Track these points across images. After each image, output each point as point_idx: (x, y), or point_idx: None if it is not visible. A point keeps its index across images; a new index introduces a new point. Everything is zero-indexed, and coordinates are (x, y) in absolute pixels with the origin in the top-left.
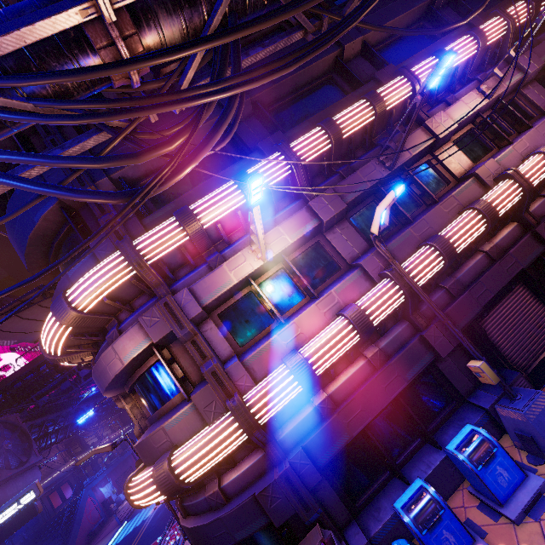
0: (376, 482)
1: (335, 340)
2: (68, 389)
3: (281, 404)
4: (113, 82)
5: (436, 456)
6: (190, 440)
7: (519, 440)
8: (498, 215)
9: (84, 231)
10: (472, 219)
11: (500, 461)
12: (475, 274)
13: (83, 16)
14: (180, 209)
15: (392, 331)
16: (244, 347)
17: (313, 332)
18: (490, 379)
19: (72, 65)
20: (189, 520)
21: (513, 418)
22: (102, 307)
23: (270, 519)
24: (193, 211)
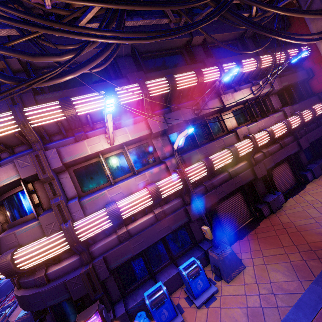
0: (141, 280)
1: (139, 201)
2: None
3: (96, 231)
4: None
5: (174, 270)
6: (31, 244)
7: (213, 268)
8: (239, 155)
9: None
10: (227, 154)
11: (201, 277)
12: (221, 182)
13: None
14: (63, 98)
15: (172, 202)
16: (85, 193)
17: (129, 193)
18: (209, 236)
19: None
20: (20, 291)
21: (214, 257)
22: None
23: (71, 295)
24: (73, 102)
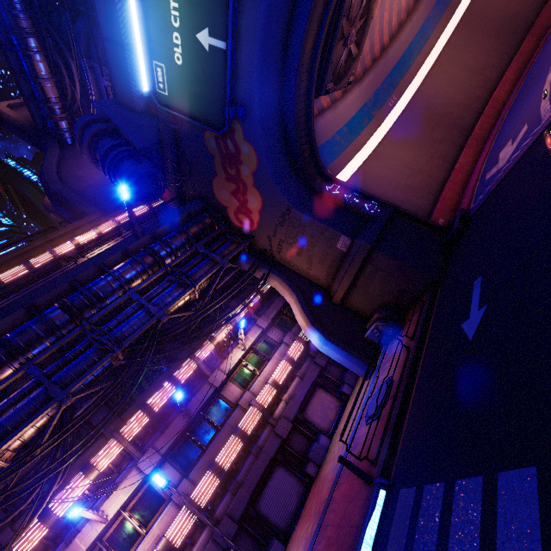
0: None
1: None
2: None
3: None
4: None
5: None
6: None
7: None
8: (246, 433)
9: None
10: (232, 442)
11: None
12: (248, 471)
13: None
14: (41, 511)
15: (200, 538)
16: None
17: None
18: None
19: None
20: None
21: None
22: None
23: None
24: (52, 508)
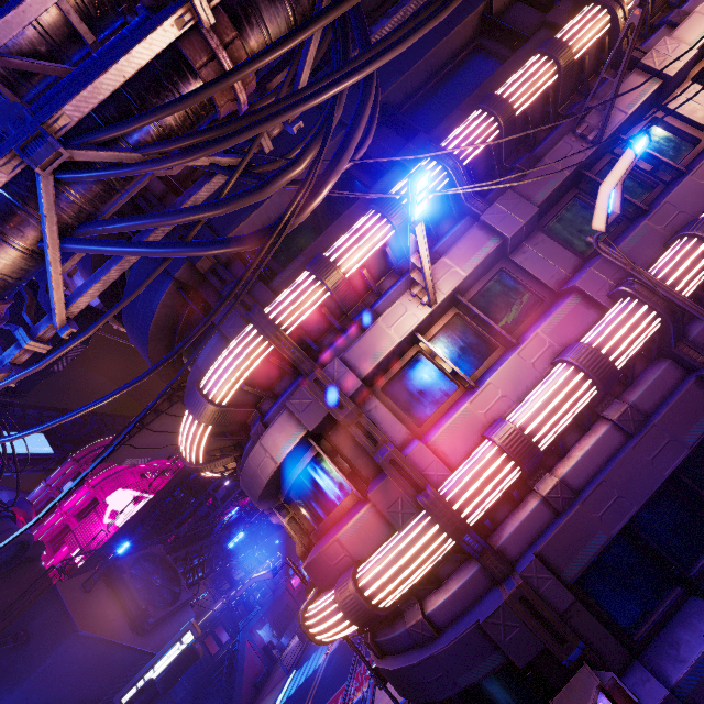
0: (661, 604)
1: (560, 397)
2: (206, 515)
3: (494, 496)
4: (218, 109)
5: None
6: (376, 552)
7: None
8: None
9: (206, 311)
10: None
11: None
12: None
13: (180, 27)
14: (313, 260)
15: (645, 377)
16: (424, 427)
17: (521, 393)
18: None
19: (174, 98)
20: (388, 661)
21: None
22: (241, 397)
23: (507, 656)
24: (330, 258)
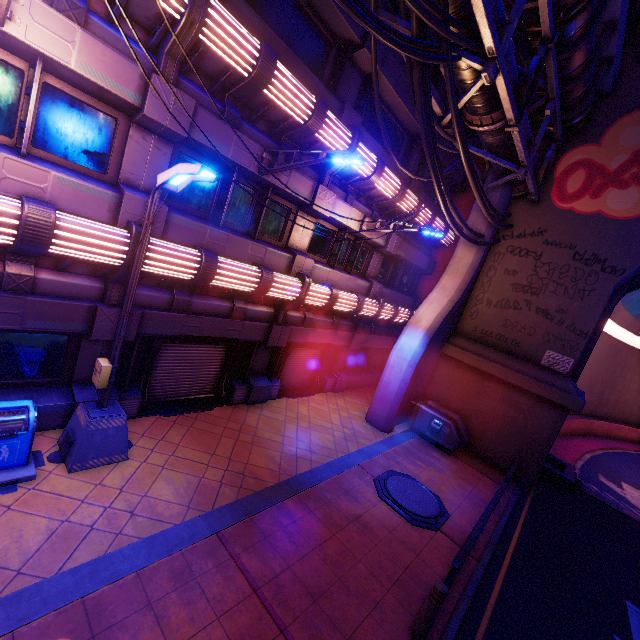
0: None
1: None
2: None
3: None
4: None
5: None
6: None
7: (65, 438)
8: (268, 293)
9: None
10: (252, 276)
11: (15, 443)
12: (208, 311)
13: None
14: None
15: (76, 278)
16: None
17: None
18: (98, 381)
19: None
20: None
21: (80, 420)
22: None
23: None
24: None
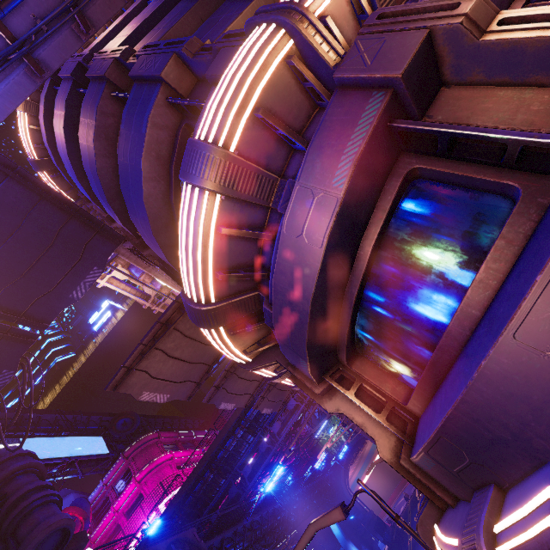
0: None
1: None
2: (236, 497)
3: None
4: None
5: None
6: None
7: None
8: None
9: (200, 113)
10: None
11: None
12: None
13: None
14: None
15: None
16: None
17: None
18: None
19: None
20: None
21: None
22: (256, 146)
23: None
24: None
